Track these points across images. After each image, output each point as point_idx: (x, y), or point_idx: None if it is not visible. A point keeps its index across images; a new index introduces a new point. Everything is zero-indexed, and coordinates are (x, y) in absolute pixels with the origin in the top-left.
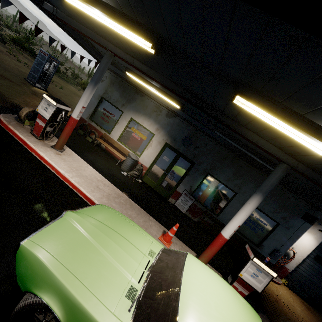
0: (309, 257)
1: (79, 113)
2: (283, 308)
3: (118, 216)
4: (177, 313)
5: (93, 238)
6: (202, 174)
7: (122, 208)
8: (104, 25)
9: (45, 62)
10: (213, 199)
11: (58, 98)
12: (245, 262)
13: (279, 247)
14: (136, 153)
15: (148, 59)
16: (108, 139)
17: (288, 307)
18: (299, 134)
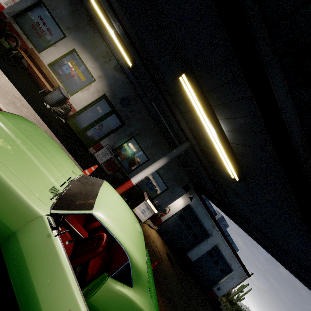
0: (176, 214)
1: (9, 0)
2: (150, 241)
3: (45, 135)
4: (93, 205)
5: (19, 140)
6: (128, 136)
7: None
8: None
9: None
10: (129, 160)
11: None
12: (140, 202)
13: (162, 204)
14: (67, 90)
15: None
16: (35, 58)
17: (153, 241)
18: (205, 118)
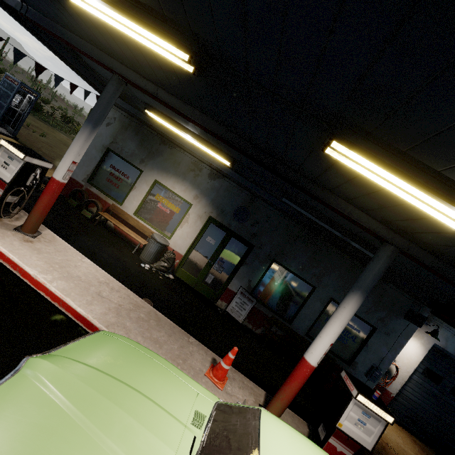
0: (416, 372)
1: (66, 173)
2: None
3: (136, 352)
4: None
5: (83, 413)
6: (265, 261)
7: (142, 328)
8: (108, 30)
9: (14, 93)
10: (282, 299)
11: (35, 150)
12: (344, 402)
13: (378, 363)
14: (163, 234)
15: (181, 87)
16: (119, 213)
17: (398, 454)
18: (433, 202)
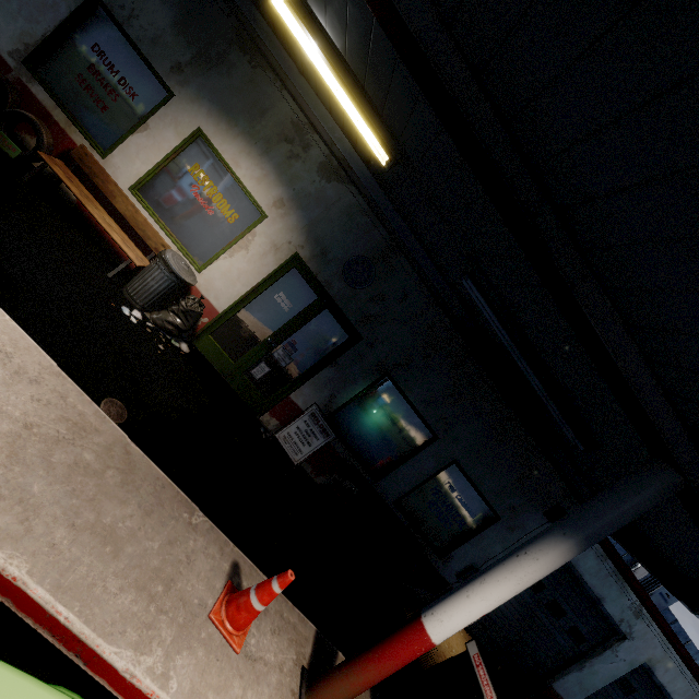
0: None
1: None
2: None
3: None
4: None
5: None
6: (371, 372)
7: (76, 498)
8: None
9: None
10: (377, 440)
11: None
12: None
13: (481, 563)
14: (189, 256)
15: None
16: (93, 174)
17: None
18: None
